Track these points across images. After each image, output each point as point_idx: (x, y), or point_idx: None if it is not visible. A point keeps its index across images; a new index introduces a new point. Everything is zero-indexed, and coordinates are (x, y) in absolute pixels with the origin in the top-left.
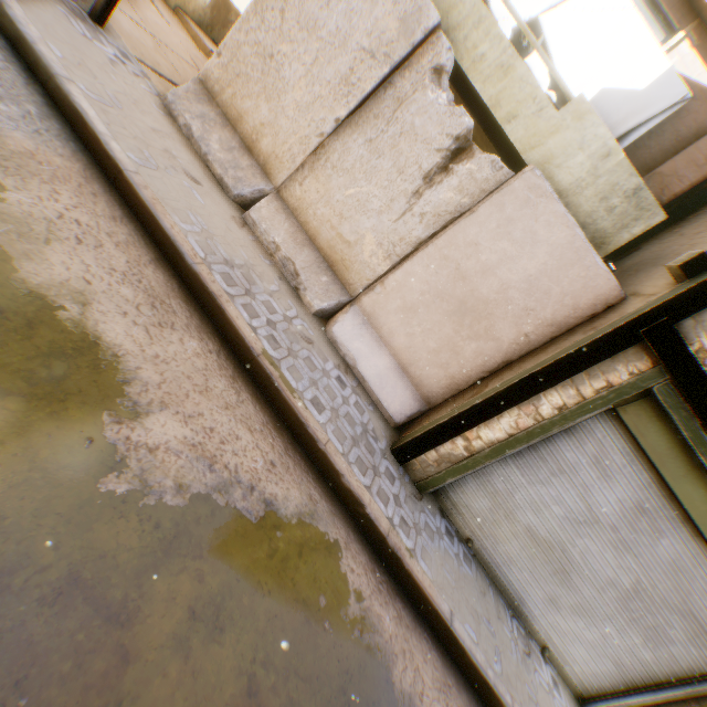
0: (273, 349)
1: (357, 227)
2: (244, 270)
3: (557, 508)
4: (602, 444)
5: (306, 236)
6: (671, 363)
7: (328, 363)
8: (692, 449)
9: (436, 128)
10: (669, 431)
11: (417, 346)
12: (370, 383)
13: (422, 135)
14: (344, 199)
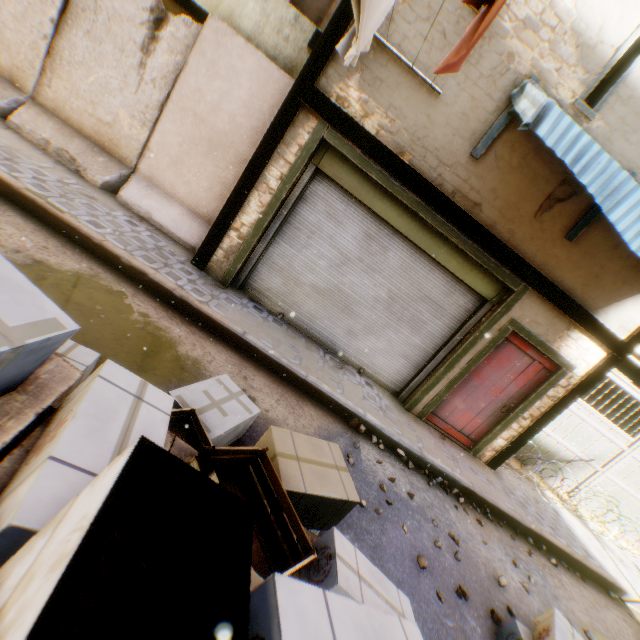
0: (41, 190)
1: (110, 108)
2: (7, 149)
3: (322, 262)
4: (327, 200)
5: (74, 130)
6: (324, 114)
7: (117, 213)
8: (365, 171)
9: (133, 7)
10: (353, 168)
11: (195, 190)
12: (168, 228)
13: (125, 16)
14: (90, 89)
